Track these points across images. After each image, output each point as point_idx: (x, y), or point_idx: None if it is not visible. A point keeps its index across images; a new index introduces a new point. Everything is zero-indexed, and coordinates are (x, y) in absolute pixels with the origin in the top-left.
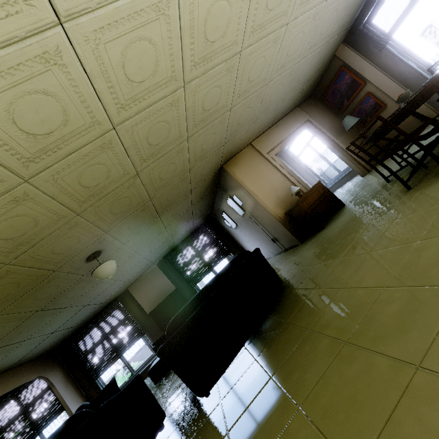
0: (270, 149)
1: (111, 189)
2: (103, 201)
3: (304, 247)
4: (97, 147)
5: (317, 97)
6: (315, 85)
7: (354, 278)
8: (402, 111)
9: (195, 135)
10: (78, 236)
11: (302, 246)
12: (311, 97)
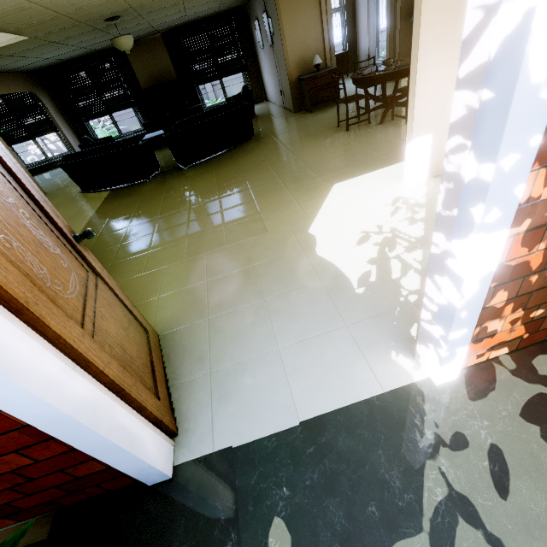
0: None
1: None
2: None
3: (290, 118)
4: None
5: None
6: None
7: (269, 154)
8: (361, 79)
9: None
10: (111, 6)
11: (291, 116)
12: None
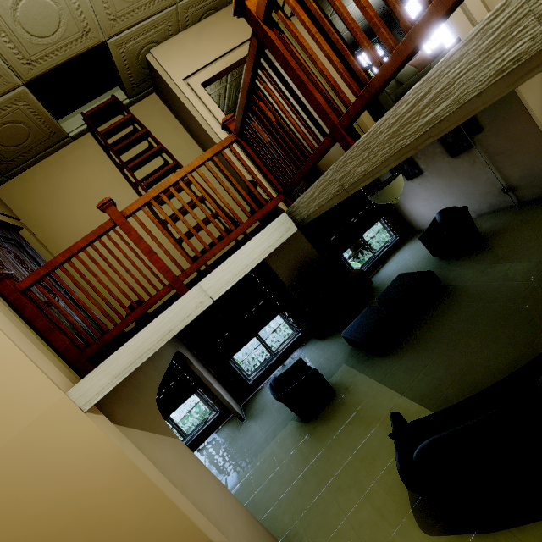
0: None
1: None
2: None
3: None
4: None
5: None
6: None
7: None
8: None
9: None
10: None
11: None
12: None
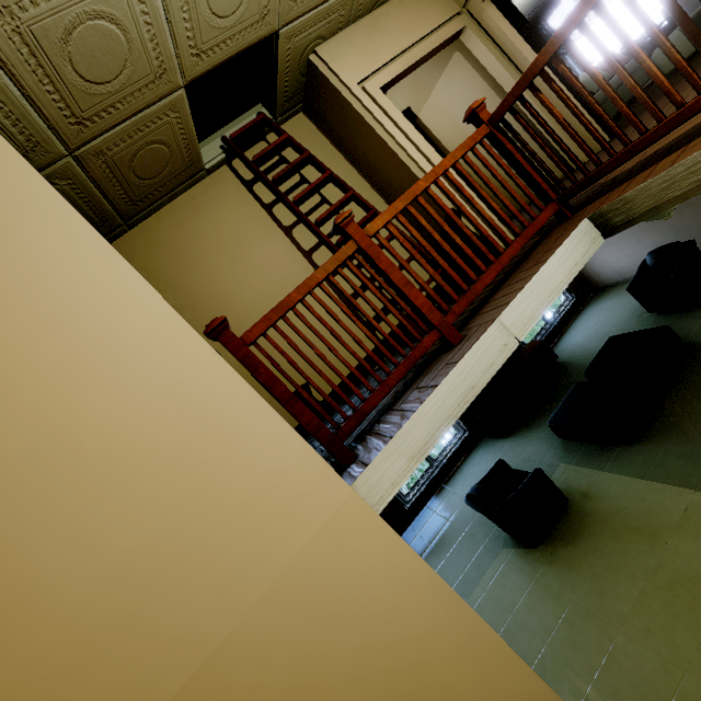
0: None
1: None
2: None
3: None
4: None
5: None
6: None
7: None
8: None
9: None
10: None
11: None
12: None
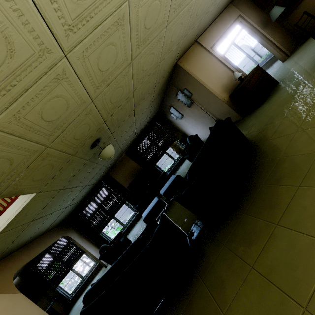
0: (212, 44)
1: (114, 76)
2: (108, 88)
3: (249, 119)
4: (114, 22)
5: None
6: None
7: None
8: None
9: (171, 23)
10: (89, 123)
11: (245, 119)
12: None
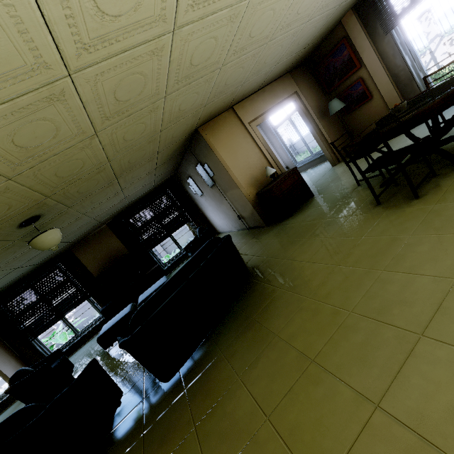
0: (252, 118)
1: (58, 150)
2: (46, 163)
3: (269, 232)
4: (41, 98)
5: (310, 66)
6: (312, 51)
7: (322, 291)
8: (397, 128)
9: (175, 93)
10: (9, 202)
11: (267, 230)
12: (304, 64)
